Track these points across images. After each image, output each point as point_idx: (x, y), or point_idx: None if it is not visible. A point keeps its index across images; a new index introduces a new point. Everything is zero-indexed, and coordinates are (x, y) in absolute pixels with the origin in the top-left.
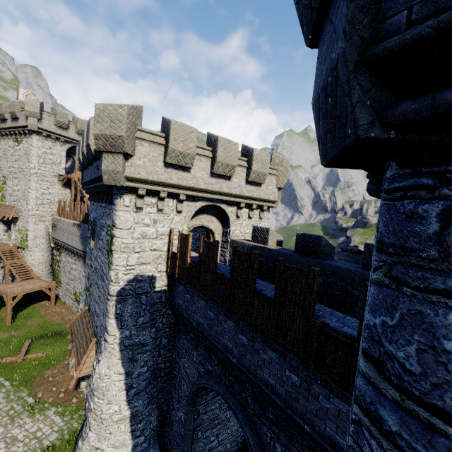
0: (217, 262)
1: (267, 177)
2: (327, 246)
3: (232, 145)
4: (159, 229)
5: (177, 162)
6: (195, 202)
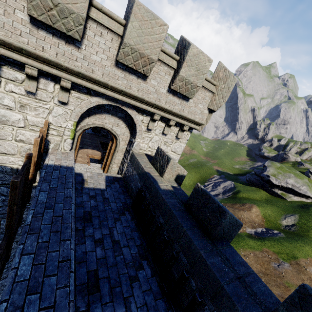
0: (13, 213)
1: (200, 92)
2: (230, 225)
3: (156, 25)
4: (30, 117)
5: (50, 21)
6: (91, 96)
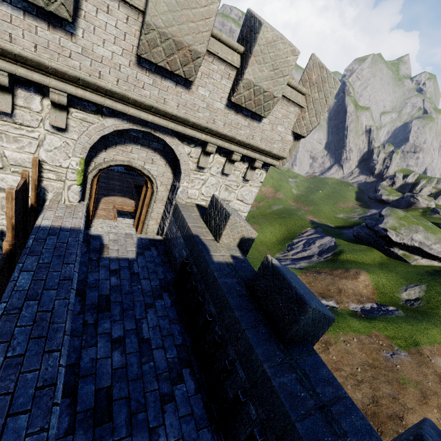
0: None
1: (279, 106)
2: (314, 322)
3: None
4: (10, 153)
5: None
6: (104, 117)
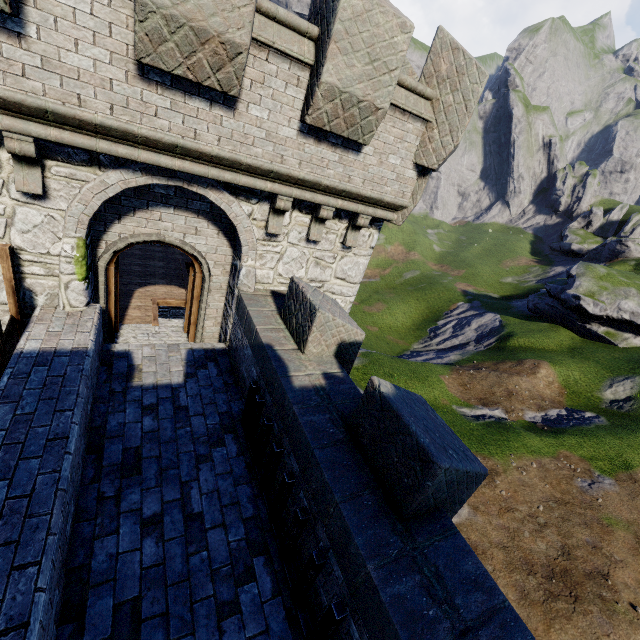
0: None
1: (389, 122)
2: (451, 485)
3: None
4: None
5: None
6: (104, 169)
